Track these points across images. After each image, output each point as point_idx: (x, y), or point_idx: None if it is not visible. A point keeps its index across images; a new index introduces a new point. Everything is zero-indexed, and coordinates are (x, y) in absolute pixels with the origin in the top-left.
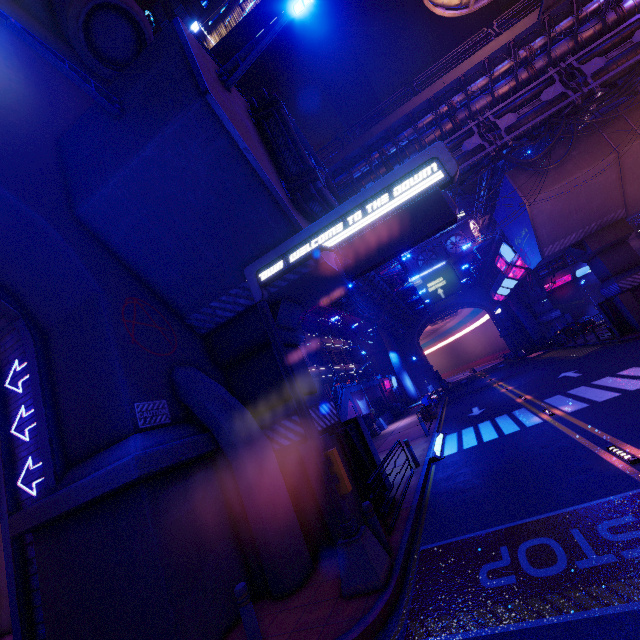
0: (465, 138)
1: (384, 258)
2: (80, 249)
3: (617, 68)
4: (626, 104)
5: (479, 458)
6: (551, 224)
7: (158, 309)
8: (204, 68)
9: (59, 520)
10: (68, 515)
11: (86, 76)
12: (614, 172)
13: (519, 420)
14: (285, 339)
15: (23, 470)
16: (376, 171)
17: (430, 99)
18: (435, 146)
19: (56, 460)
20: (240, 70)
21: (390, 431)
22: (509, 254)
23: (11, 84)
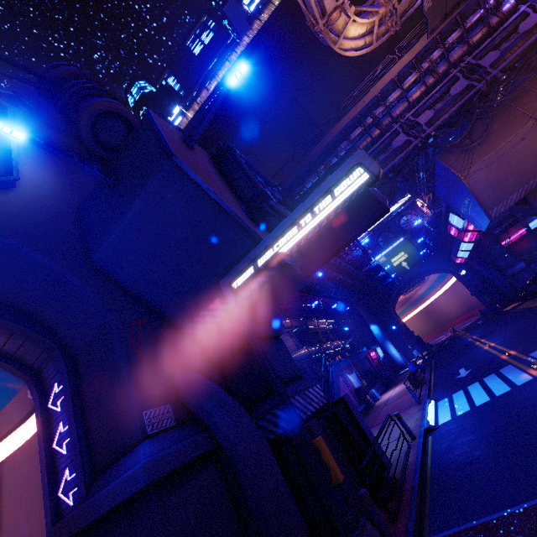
0: (393, 138)
1: (332, 253)
2: (95, 288)
3: (511, 55)
4: (530, 79)
5: (474, 425)
6: (490, 190)
7: (159, 325)
8: (170, 138)
9: (89, 529)
10: (95, 524)
11: (90, 163)
12: (536, 135)
13: (508, 379)
14: (266, 333)
15: (62, 481)
16: (324, 179)
17: (356, 116)
18: (356, 154)
19: (86, 470)
20: (198, 133)
21: (384, 401)
22: (458, 222)
23: (45, 179)
